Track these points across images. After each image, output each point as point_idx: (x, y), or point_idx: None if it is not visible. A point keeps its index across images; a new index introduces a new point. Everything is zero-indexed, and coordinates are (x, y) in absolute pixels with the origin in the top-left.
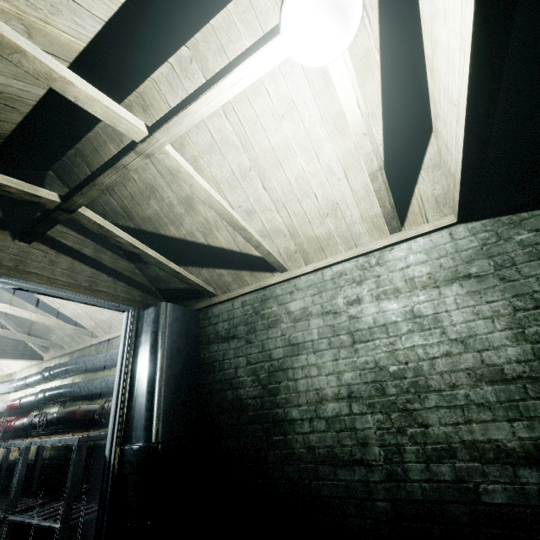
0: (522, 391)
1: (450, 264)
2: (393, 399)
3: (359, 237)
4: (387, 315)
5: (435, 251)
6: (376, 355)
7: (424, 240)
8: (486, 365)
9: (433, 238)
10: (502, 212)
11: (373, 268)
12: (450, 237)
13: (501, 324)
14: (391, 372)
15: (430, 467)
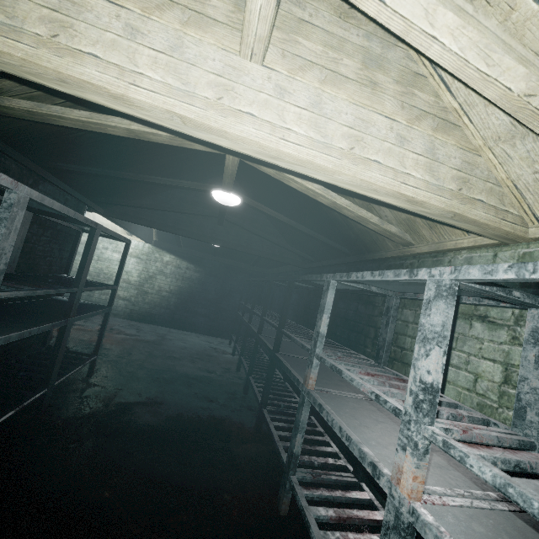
0: (131, 287)
1: (138, 253)
2: (101, 279)
3: (118, 230)
4: (113, 257)
5: (137, 247)
6: (103, 266)
7: (137, 242)
8: (128, 279)
9: (139, 243)
10: (158, 247)
11: (118, 241)
12: (143, 245)
13: (138, 272)
14: (105, 272)
15: (101, 296)
